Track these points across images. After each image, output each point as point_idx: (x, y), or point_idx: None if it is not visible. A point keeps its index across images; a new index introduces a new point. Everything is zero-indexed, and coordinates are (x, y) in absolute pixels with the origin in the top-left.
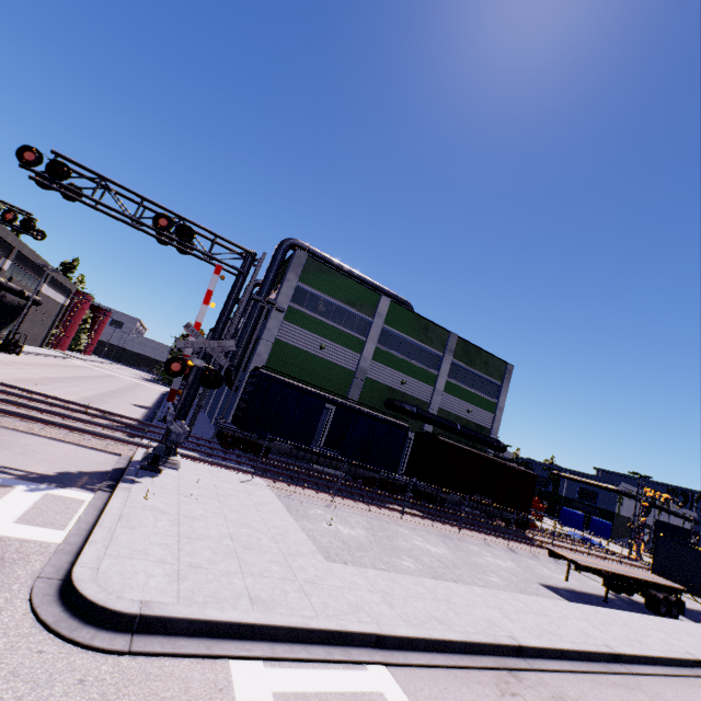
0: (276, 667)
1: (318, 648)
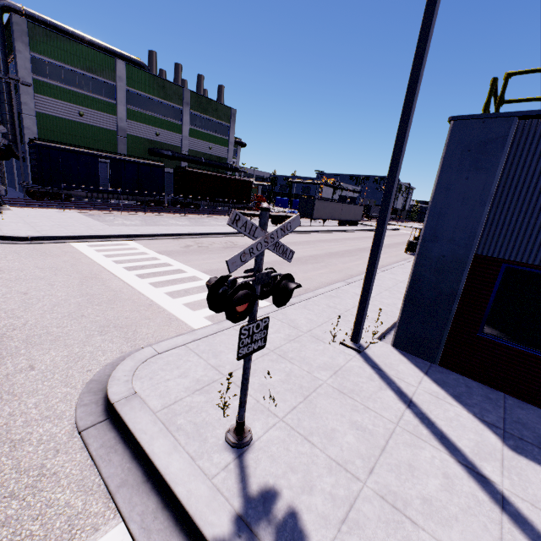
0: (87, 243)
1: (103, 239)
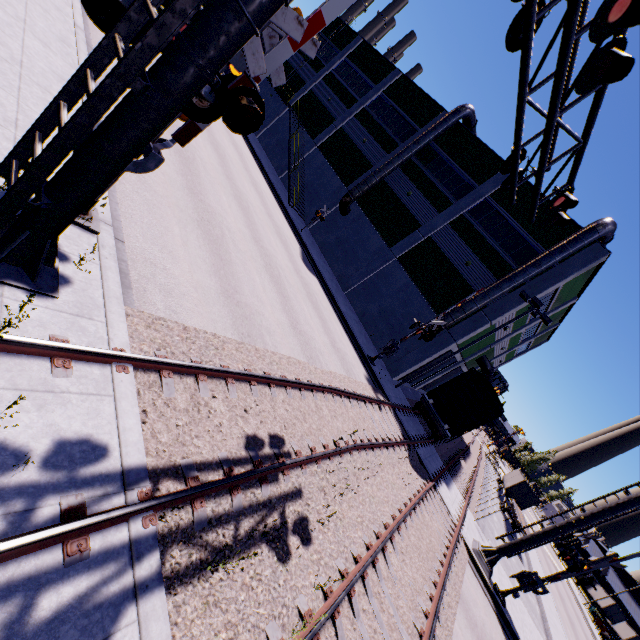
0: None
1: None
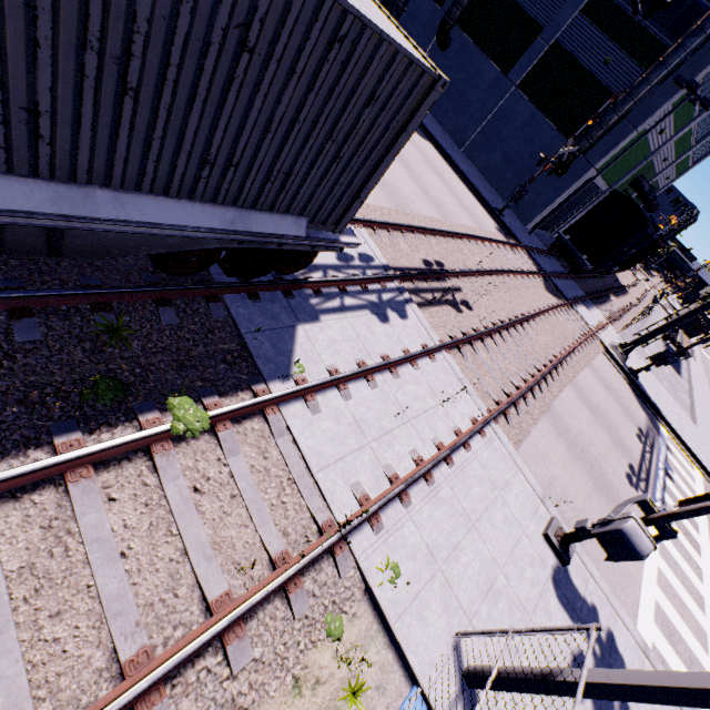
0: None
1: None
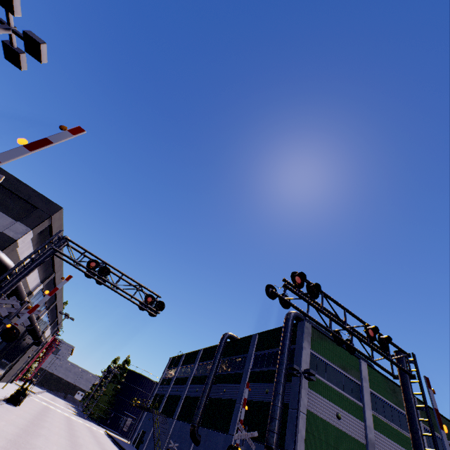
0: None
1: None
